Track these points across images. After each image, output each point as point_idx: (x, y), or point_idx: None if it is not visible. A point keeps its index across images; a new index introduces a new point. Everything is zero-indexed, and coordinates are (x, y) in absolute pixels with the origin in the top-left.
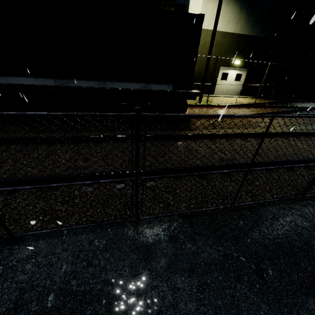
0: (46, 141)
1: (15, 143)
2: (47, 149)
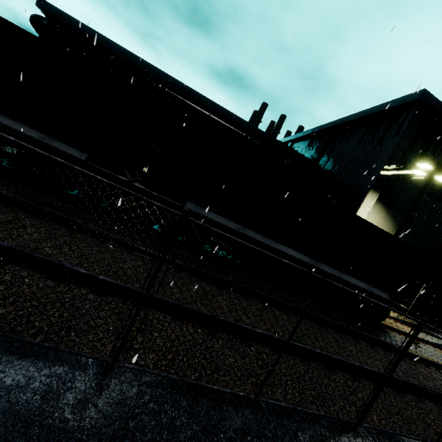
0: (318, 321)
1: (295, 314)
2: (329, 333)
